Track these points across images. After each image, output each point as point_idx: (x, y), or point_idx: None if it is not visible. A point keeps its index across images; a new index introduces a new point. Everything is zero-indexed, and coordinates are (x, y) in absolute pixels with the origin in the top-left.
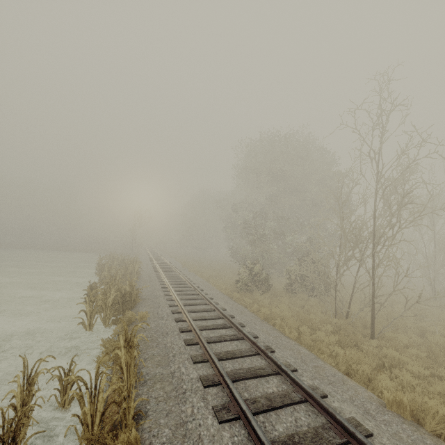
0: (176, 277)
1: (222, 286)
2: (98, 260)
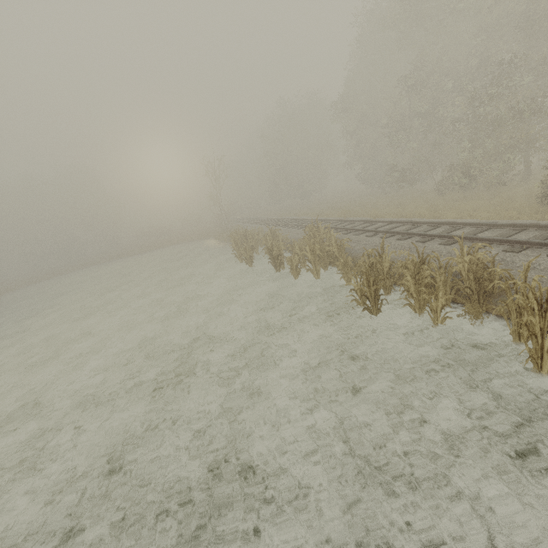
0: (397, 227)
1: (512, 213)
2: (233, 245)
